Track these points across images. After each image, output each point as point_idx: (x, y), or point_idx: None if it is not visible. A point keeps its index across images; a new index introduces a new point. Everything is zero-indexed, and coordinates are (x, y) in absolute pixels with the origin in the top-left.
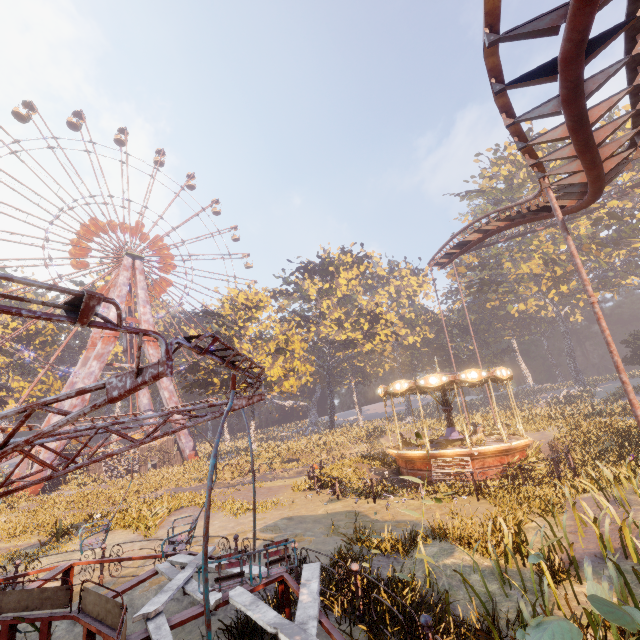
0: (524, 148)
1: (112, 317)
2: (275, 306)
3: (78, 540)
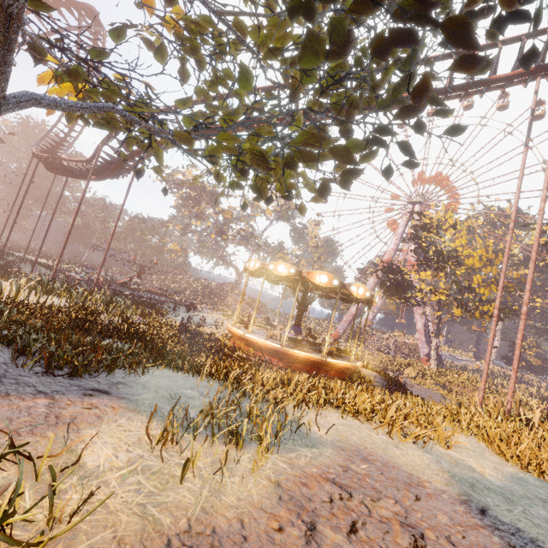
0: (129, 170)
1: (388, 250)
2: None
3: None
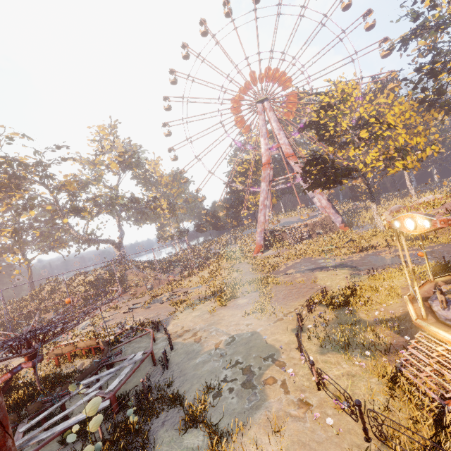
0: None
1: (262, 152)
2: (412, 54)
3: (208, 302)
